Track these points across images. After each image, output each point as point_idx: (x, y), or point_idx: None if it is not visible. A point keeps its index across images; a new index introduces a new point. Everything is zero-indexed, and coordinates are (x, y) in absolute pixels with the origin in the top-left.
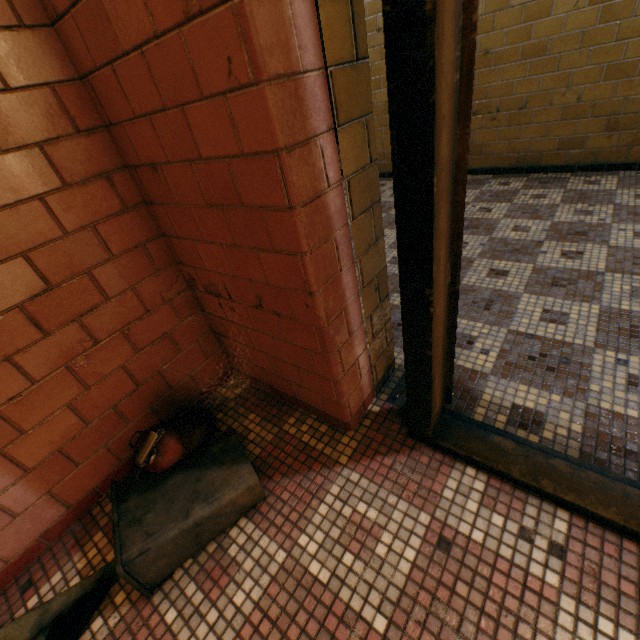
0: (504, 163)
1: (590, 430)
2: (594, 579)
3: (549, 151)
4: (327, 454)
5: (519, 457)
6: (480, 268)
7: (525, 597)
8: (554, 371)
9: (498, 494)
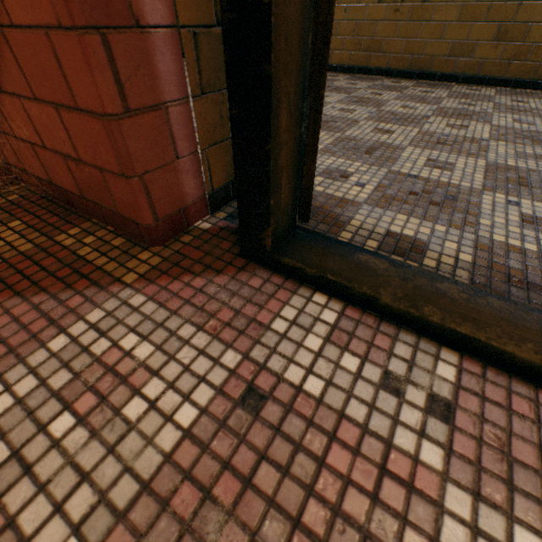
0: (398, 65)
1: (483, 261)
2: (501, 455)
3: (441, 56)
4: (108, 271)
5: (393, 279)
6: (365, 126)
7: (383, 492)
8: (439, 206)
9: (356, 328)
